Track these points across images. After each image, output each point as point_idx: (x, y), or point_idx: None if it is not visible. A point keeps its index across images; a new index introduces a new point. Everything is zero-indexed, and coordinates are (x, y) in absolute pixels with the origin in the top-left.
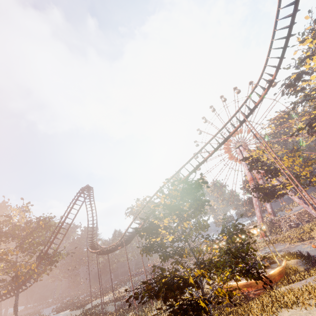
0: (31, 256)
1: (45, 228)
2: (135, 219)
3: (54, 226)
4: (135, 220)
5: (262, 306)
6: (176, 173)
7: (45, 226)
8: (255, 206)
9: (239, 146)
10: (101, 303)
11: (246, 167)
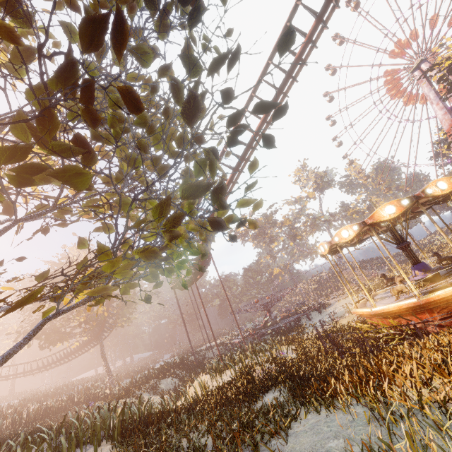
0: None
1: None
2: None
3: None
4: (244, 245)
5: (442, 354)
6: None
7: None
8: None
9: (420, 64)
10: (192, 349)
11: (439, 103)
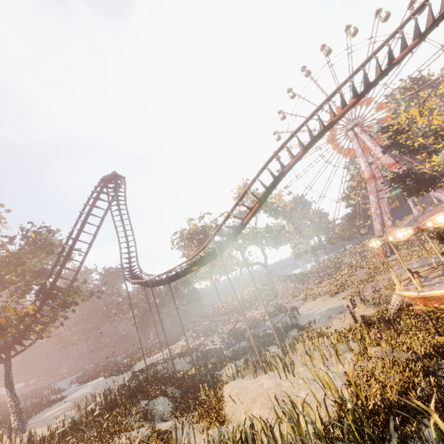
0: (23, 293)
1: (42, 250)
2: (241, 198)
3: (60, 246)
4: (188, 249)
5: None
6: (330, 95)
7: (41, 245)
8: (374, 215)
9: (354, 127)
10: (171, 358)
11: (364, 158)
